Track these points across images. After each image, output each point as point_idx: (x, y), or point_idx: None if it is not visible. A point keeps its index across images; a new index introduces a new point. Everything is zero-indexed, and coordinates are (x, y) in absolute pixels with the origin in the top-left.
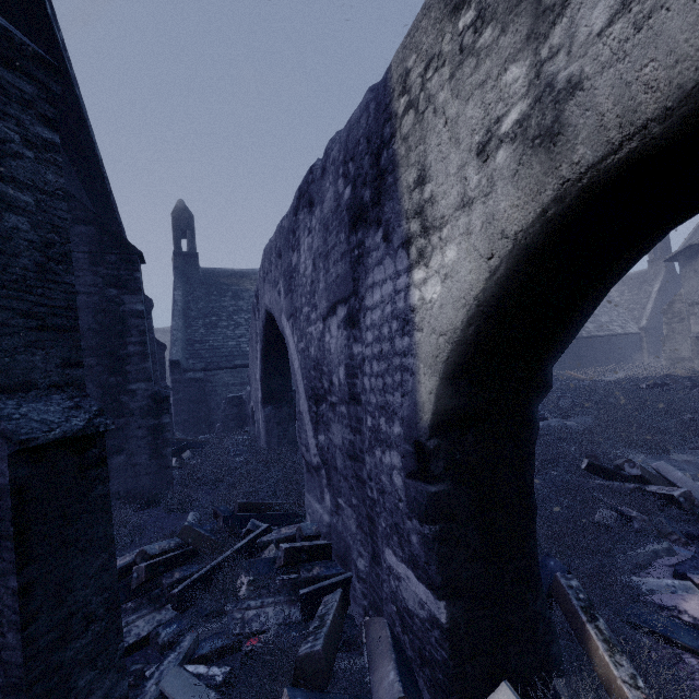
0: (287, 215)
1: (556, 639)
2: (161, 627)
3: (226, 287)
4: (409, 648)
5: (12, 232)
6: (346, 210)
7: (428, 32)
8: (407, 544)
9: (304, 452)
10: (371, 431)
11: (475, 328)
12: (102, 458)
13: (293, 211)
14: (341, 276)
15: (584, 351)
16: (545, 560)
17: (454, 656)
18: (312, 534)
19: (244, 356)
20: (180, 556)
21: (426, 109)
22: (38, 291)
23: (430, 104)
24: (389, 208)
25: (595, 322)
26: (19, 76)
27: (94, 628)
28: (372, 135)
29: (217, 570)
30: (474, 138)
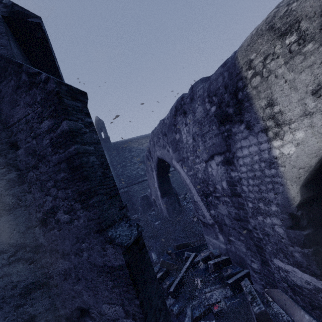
0: (168, 118)
1: None
2: (171, 306)
3: (124, 148)
4: (300, 302)
5: (92, 163)
6: (214, 116)
7: (263, 44)
8: (291, 257)
9: (201, 218)
10: (253, 209)
11: (319, 163)
12: (143, 243)
13: (172, 117)
14: (216, 144)
15: None
16: None
17: None
18: (218, 254)
19: (141, 177)
20: (164, 274)
21: (269, 76)
22: (105, 183)
23: (272, 74)
24: (248, 115)
25: None
26: (76, 102)
27: (162, 314)
28: (228, 86)
29: (184, 278)
30: (308, 88)
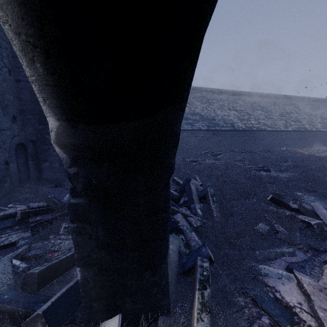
0: None
1: (167, 297)
2: (21, 239)
3: None
4: None
5: None
6: None
7: None
8: None
9: None
10: None
11: (42, 65)
12: None
13: None
14: None
15: (311, 138)
16: (201, 247)
17: (85, 297)
18: None
19: None
20: (44, 210)
21: None
22: None
23: None
24: None
25: (323, 123)
26: None
27: None
28: None
29: (54, 219)
30: None
